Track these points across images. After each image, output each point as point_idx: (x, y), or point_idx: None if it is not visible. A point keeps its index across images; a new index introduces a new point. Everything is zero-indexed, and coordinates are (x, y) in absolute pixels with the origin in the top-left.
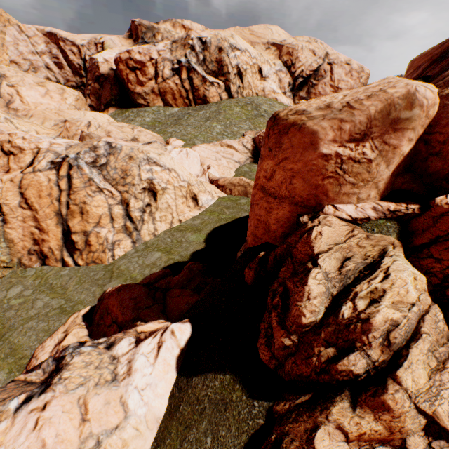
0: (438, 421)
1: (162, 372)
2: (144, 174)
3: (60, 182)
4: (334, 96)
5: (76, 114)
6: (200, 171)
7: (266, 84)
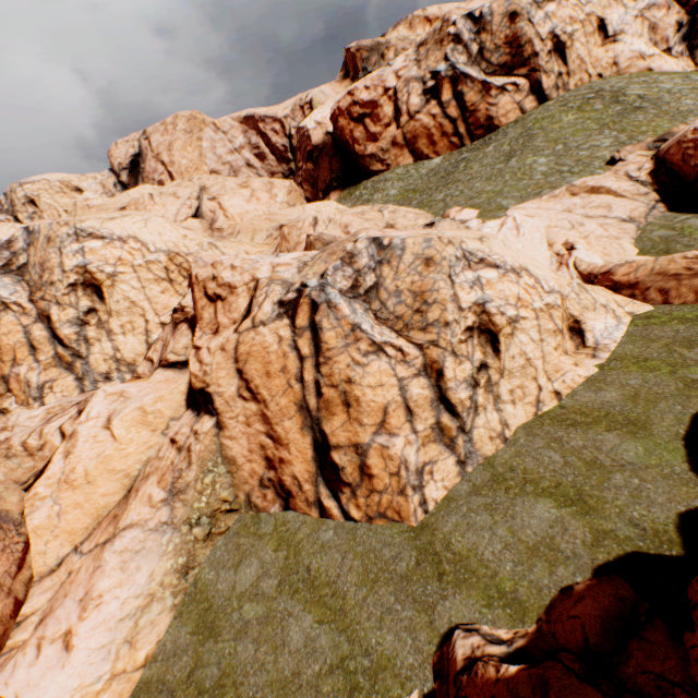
0: None
1: None
2: (465, 293)
3: (298, 340)
4: None
5: (291, 212)
6: (551, 259)
7: (618, 48)
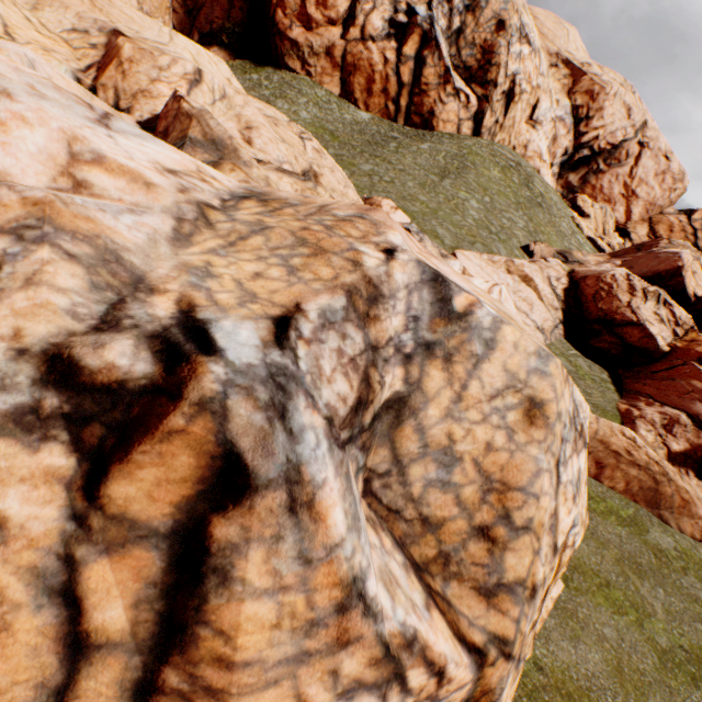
0: None
1: None
2: (566, 510)
3: (90, 561)
4: None
5: (146, 23)
6: None
7: (534, 136)
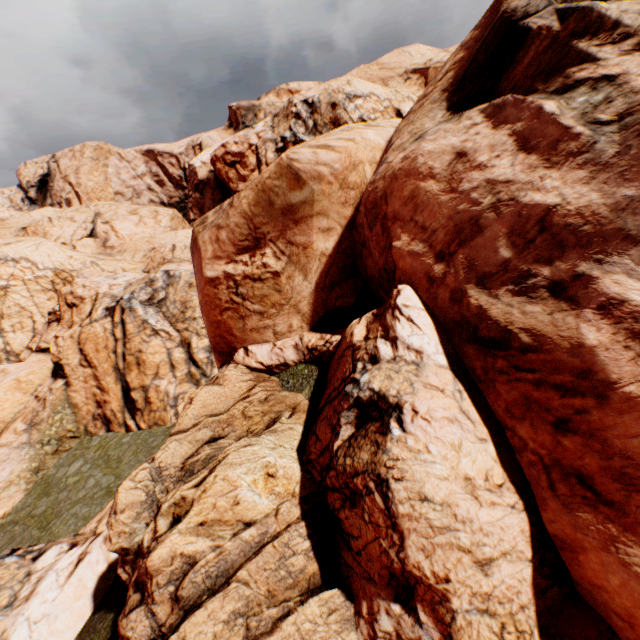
0: None
1: (71, 598)
2: None
3: (116, 330)
4: None
5: (167, 237)
6: None
7: None
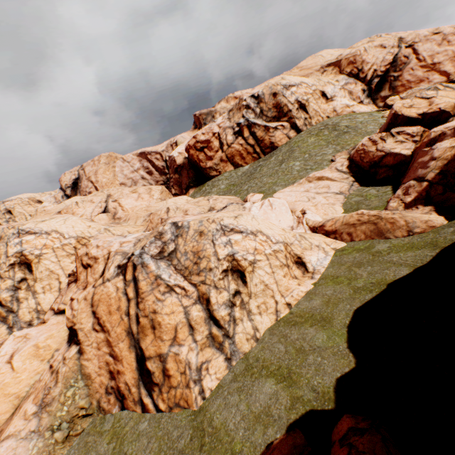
0: None
1: None
2: (221, 250)
3: (127, 288)
4: None
5: (159, 204)
6: (294, 220)
7: (334, 103)
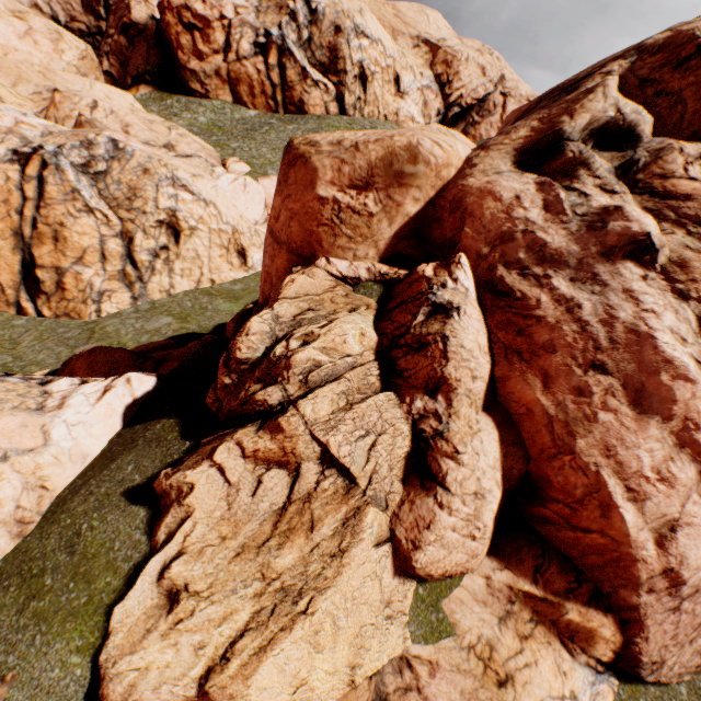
0: (330, 450)
1: (103, 415)
2: (164, 200)
3: (26, 185)
4: (357, 133)
5: (76, 82)
6: (263, 217)
7: (402, 104)
